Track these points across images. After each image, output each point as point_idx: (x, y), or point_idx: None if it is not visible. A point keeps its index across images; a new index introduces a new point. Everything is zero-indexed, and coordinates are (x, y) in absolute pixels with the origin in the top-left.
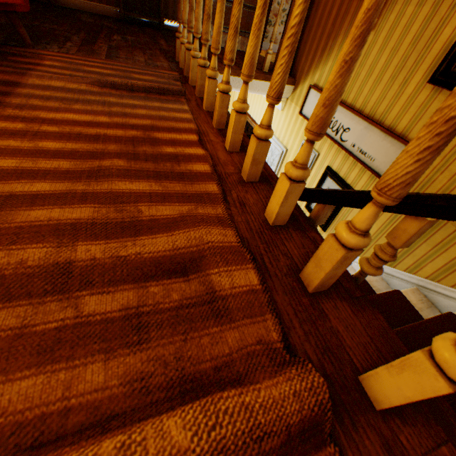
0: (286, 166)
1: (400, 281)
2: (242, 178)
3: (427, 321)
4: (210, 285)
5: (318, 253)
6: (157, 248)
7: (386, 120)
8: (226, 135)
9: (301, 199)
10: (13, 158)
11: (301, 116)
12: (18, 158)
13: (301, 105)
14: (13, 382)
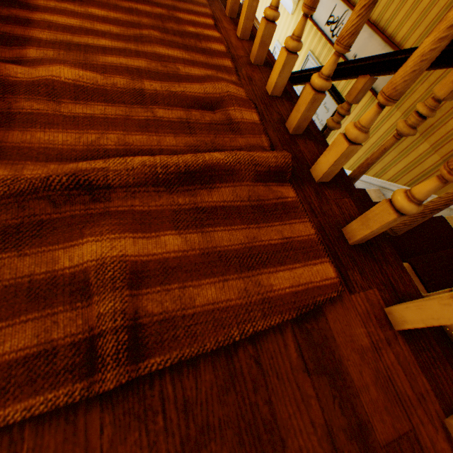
0: (286, 39)
1: (367, 185)
2: (250, 61)
3: (376, 203)
4: (229, 116)
5: (299, 101)
6: (194, 91)
7: (389, 28)
8: (237, 25)
9: (294, 82)
10: (75, 19)
11: (311, 22)
12: (79, 20)
13: None
14: (132, 136)
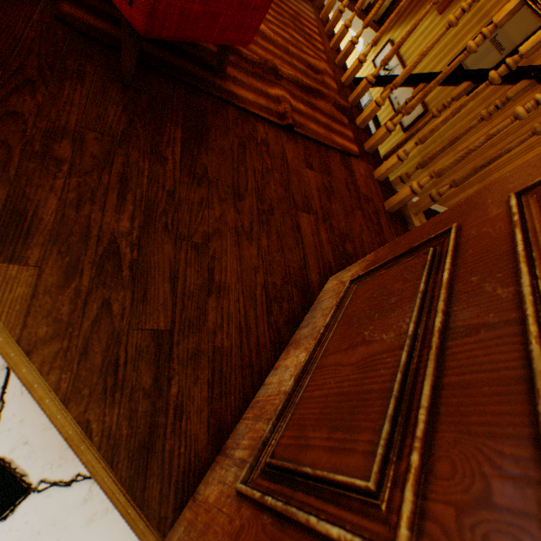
0: (360, 55)
1: None
2: (335, 63)
3: None
4: (324, 80)
5: (358, 87)
6: (310, 61)
7: None
8: (330, 41)
9: (356, 85)
10: None
11: (373, 64)
12: None
13: (376, 54)
14: (285, 66)
